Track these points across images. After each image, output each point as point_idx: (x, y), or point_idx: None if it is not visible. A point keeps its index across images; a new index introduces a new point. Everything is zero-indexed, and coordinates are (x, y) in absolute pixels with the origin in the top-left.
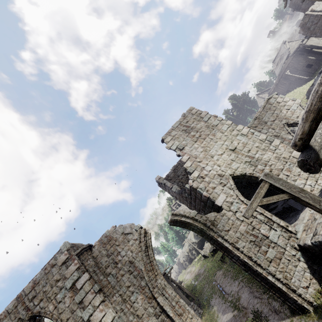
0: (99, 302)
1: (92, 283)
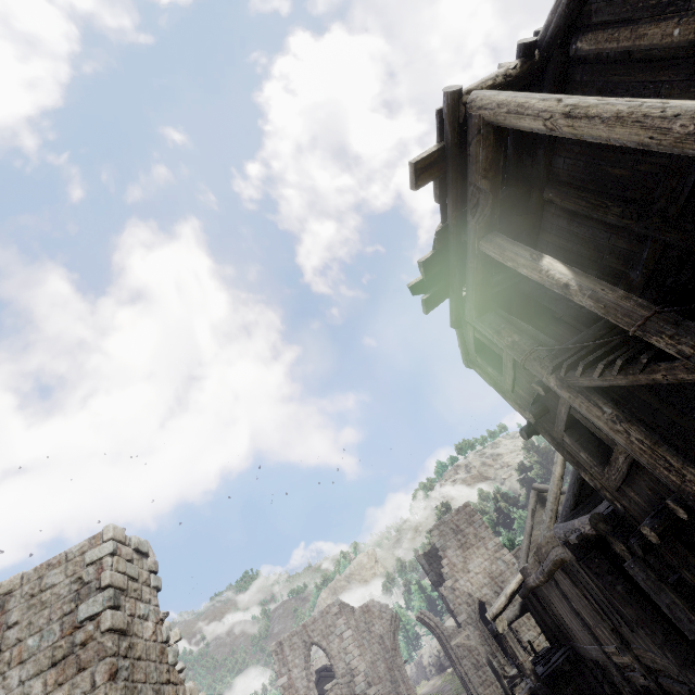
0: (357, 654)
1: (353, 639)
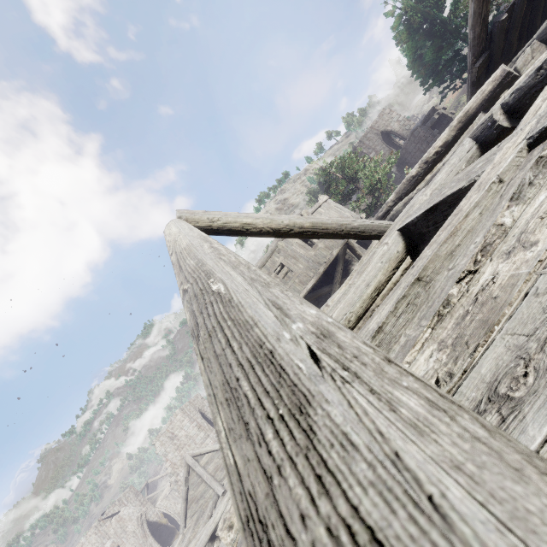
0: None
1: (114, 545)
